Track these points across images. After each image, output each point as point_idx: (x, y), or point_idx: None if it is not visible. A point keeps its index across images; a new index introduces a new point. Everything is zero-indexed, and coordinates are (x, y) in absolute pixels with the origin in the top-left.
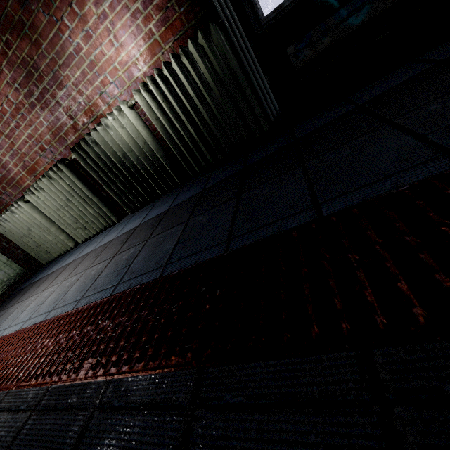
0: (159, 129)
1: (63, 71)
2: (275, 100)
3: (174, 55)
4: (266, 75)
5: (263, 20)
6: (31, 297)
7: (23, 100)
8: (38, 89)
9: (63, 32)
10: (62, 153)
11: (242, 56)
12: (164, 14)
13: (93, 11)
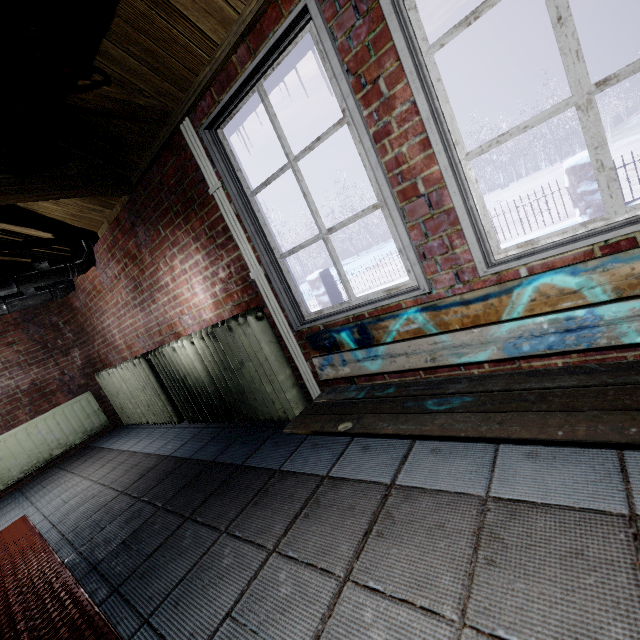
0: (211, 371)
1: (157, 293)
2: (317, 386)
3: (224, 324)
4: (308, 362)
5: (307, 315)
6: (77, 478)
7: (130, 300)
8: (140, 297)
9: (159, 271)
10: (151, 346)
11: (285, 339)
12: (225, 285)
13: (179, 266)
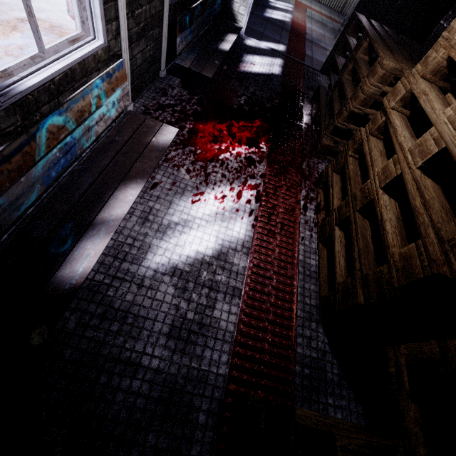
0: None
1: None
2: None
3: None
4: None
5: None
6: None
7: None
8: None
9: None
10: None
11: None
12: None
13: None
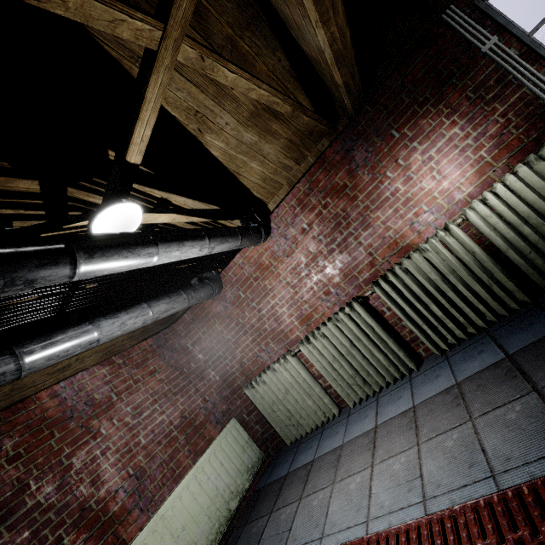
0: (500, 239)
1: (373, 214)
2: None
3: (523, 164)
4: None
5: None
6: (350, 479)
7: (323, 248)
8: (341, 235)
9: (383, 183)
10: (349, 294)
11: None
12: (497, 140)
13: (418, 159)
